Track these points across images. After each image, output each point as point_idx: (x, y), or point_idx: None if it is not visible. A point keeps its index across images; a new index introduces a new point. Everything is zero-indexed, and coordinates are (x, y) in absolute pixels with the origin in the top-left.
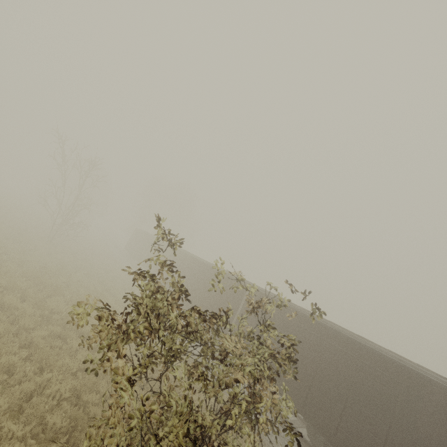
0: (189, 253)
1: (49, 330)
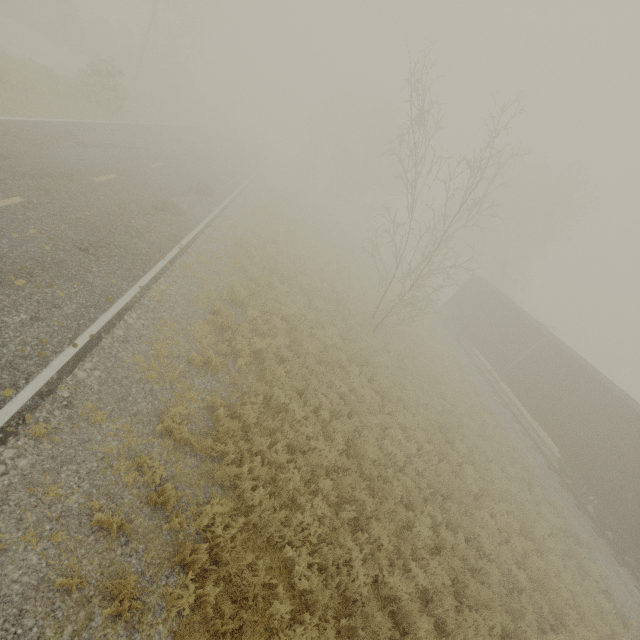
0: None
1: None
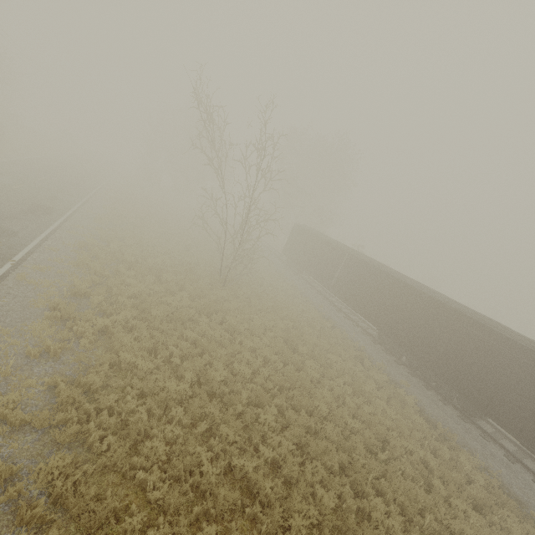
0: (442, 296)
1: None
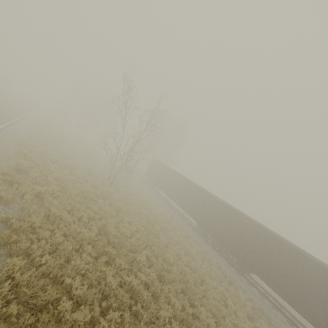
0: (231, 205)
1: None
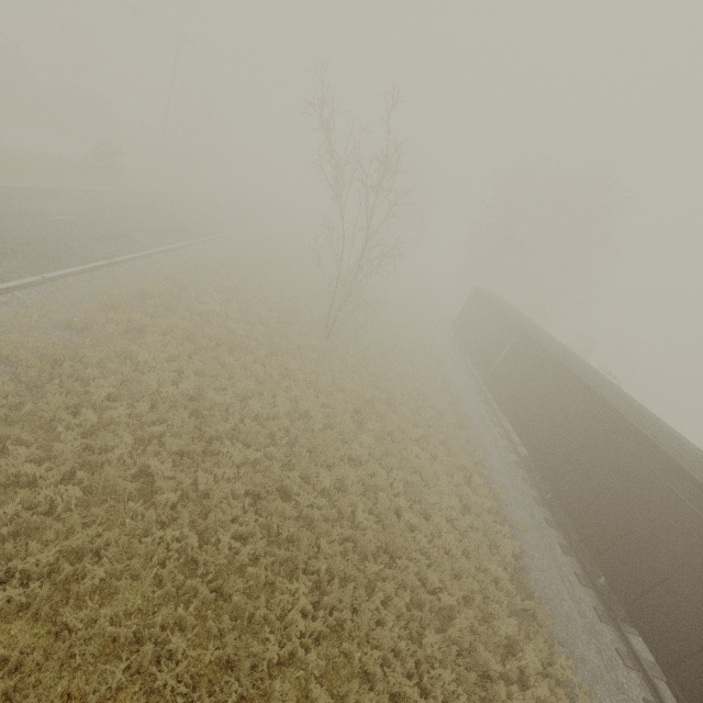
0: (635, 410)
1: None
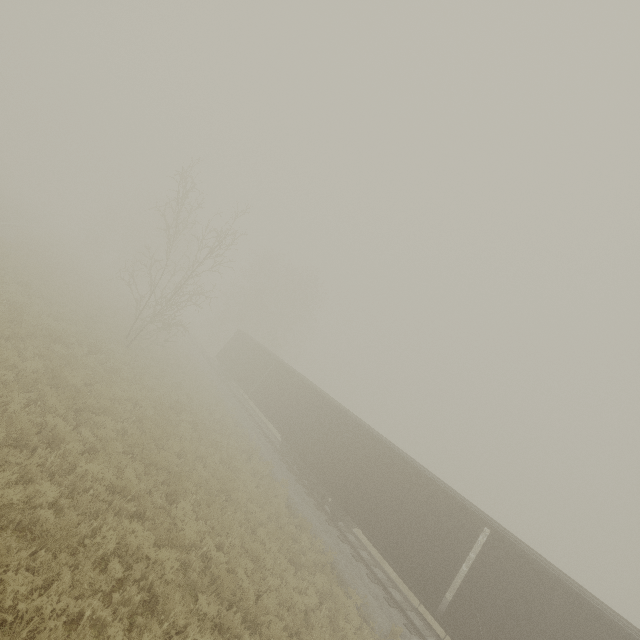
0: (341, 405)
1: (197, 608)
